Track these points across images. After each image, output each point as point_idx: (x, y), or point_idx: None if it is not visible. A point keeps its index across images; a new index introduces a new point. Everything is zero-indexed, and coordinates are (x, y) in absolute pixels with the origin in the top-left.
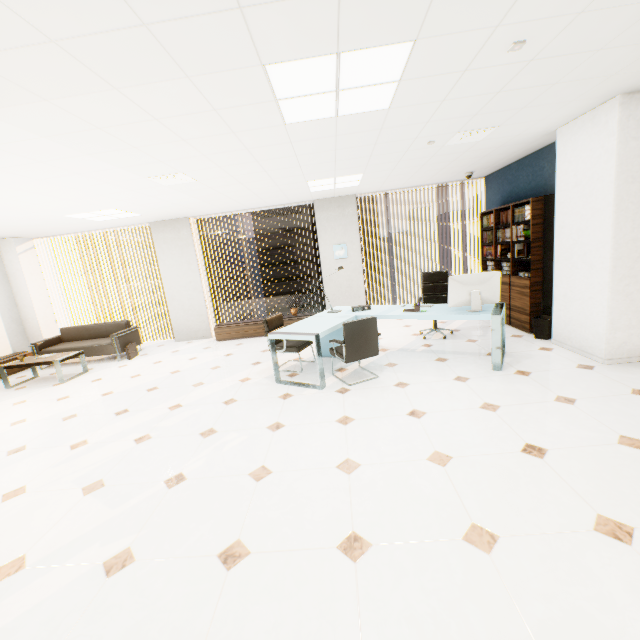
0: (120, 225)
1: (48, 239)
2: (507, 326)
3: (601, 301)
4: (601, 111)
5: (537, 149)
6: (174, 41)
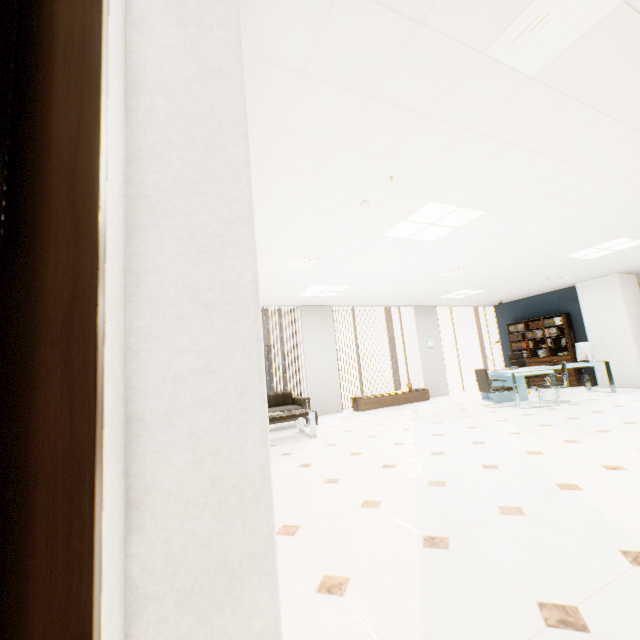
0: (279, 304)
1: None
2: None
3: (632, 357)
4: (606, 278)
5: (546, 292)
6: (636, 225)
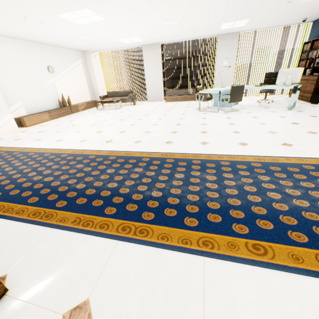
0: (130, 46)
1: (99, 53)
2: (299, 100)
3: None
4: None
5: None
6: None
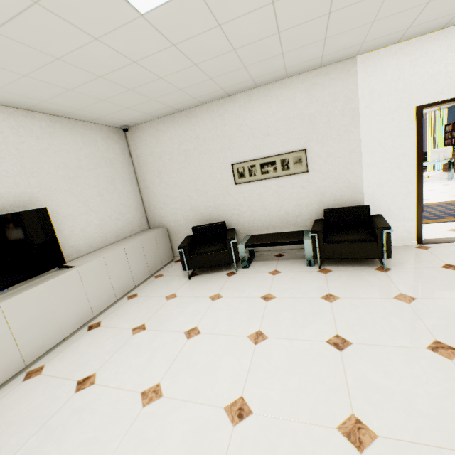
0: None
1: None
2: None
3: None
4: None
5: None
6: None
